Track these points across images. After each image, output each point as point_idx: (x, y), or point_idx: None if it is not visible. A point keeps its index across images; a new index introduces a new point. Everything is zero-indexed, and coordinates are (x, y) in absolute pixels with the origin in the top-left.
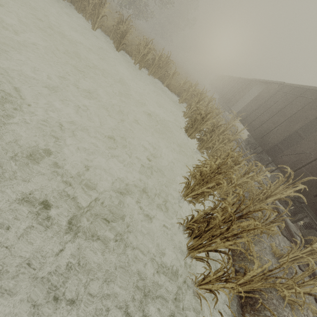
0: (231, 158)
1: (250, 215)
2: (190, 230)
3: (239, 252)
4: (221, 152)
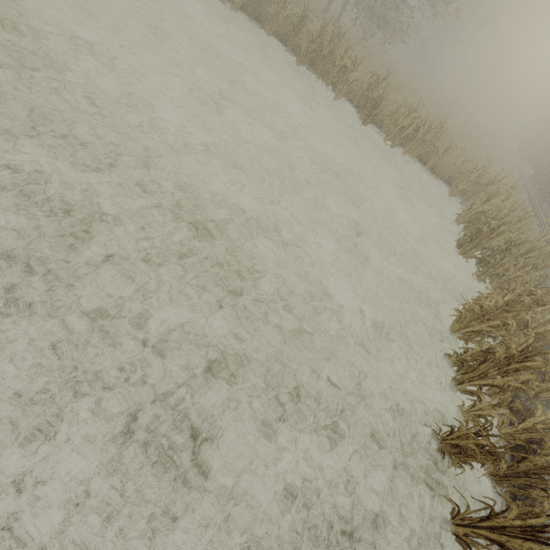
0: (531, 295)
1: (549, 374)
2: (461, 363)
3: (523, 411)
4: (517, 284)
